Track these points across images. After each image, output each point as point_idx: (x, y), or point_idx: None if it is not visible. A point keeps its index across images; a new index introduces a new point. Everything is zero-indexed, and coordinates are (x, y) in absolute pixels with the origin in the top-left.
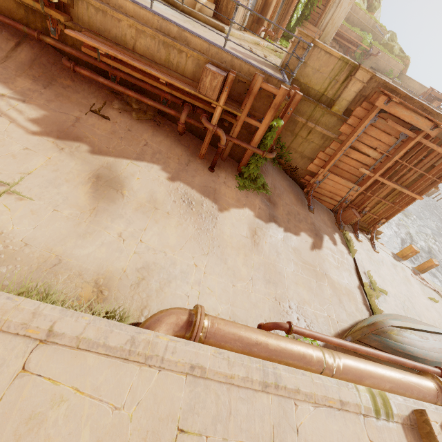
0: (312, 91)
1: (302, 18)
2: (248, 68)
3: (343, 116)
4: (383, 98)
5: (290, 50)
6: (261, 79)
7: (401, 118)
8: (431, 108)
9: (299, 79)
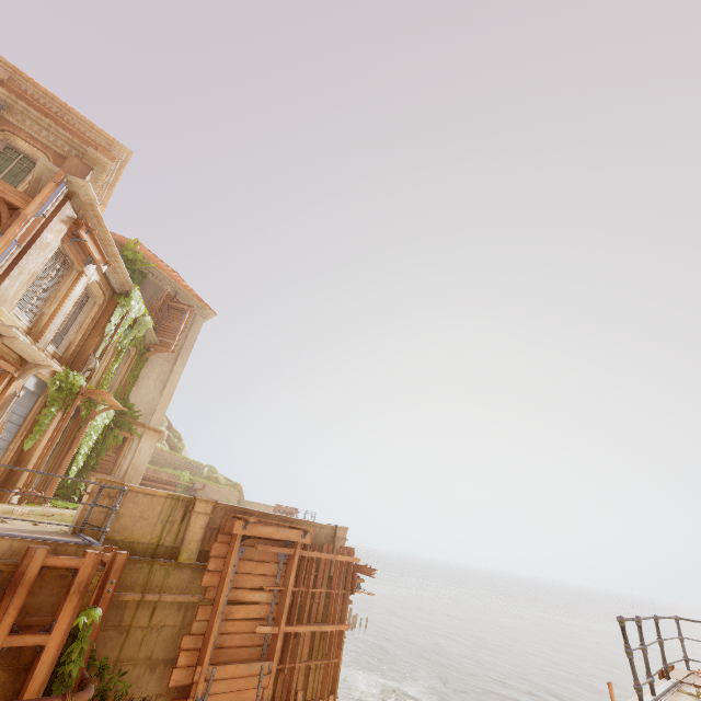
0: (139, 546)
1: (87, 469)
2: (9, 543)
3: (199, 563)
4: (239, 522)
5: (87, 503)
6: (43, 552)
7: (269, 537)
8: (290, 517)
9: (112, 537)
